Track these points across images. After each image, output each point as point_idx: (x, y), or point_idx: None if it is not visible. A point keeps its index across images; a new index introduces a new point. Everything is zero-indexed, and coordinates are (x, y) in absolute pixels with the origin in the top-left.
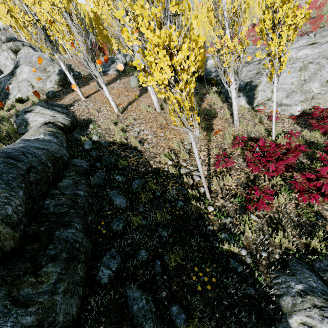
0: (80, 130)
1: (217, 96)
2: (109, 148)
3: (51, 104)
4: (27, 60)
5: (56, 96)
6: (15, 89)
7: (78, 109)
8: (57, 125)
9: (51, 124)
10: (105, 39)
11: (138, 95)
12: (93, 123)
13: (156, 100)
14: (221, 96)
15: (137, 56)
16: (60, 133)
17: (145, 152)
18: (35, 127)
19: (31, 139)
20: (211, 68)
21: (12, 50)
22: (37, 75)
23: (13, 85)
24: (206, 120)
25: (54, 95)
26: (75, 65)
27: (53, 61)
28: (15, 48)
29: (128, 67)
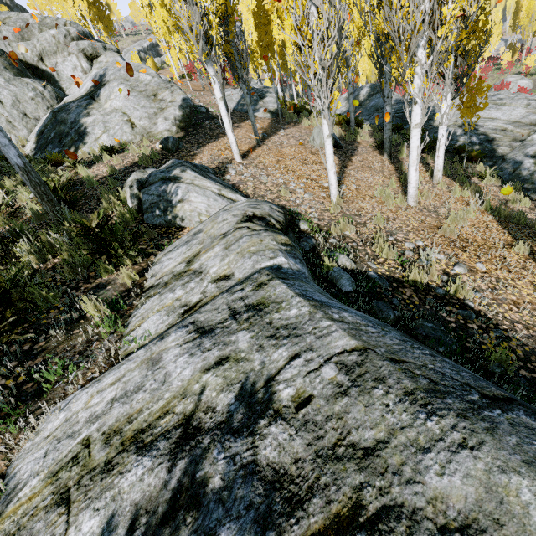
0: (294, 235)
1: (497, 184)
2: (400, 297)
3: (194, 166)
4: (122, 74)
5: (179, 148)
6: (97, 127)
7: (243, 182)
8: (270, 223)
9: (260, 220)
10: (267, 53)
11: (339, 164)
12: (303, 219)
13: (416, 181)
14: (515, 185)
15: (415, 85)
16: (296, 249)
17: (496, 318)
18: (225, 225)
19: (260, 265)
20: (451, 128)
21: (85, 56)
22: (140, 103)
23: (93, 117)
24: (531, 237)
25: (176, 145)
26: (192, 95)
27: (170, 82)
28: (90, 52)
29: (286, 109)
